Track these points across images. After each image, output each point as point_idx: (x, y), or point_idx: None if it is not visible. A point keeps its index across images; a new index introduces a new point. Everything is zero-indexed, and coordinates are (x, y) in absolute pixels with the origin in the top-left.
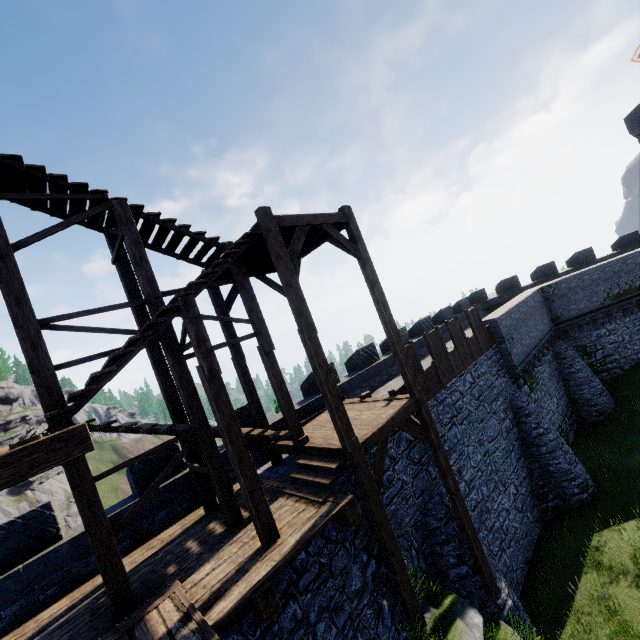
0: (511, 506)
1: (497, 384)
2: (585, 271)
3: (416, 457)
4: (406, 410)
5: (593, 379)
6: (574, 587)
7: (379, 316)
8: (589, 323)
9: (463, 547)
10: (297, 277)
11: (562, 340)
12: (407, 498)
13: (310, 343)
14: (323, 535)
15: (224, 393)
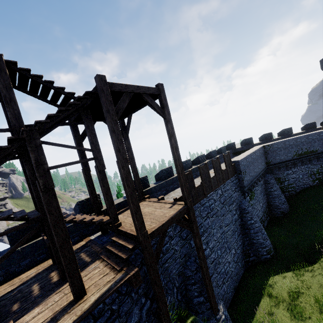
0: (231, 260)
1: (234, 195)
2: (287, 140)
3: (184, 236)
4: (181, 213)
5: (281, 195)
6: (257, 306)
7: (172, 155)
8: (284, 167)
9: (203, 287)
10: (129, 125)
11: (269, 174)
12: (176, 259)
13: (123, 170)
14: (117, 290)
15: (55, 201)
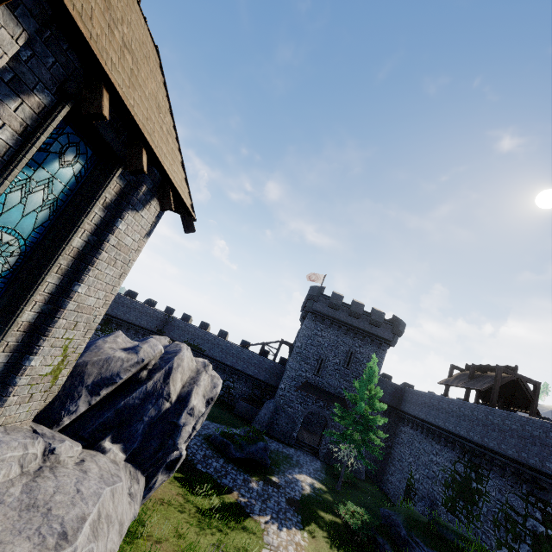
0: None
1: None
2: (190, 324)
3: None
4: None
5: None
6: None
7: None
8: None
9: None
10: None
11: None
12: None
13: None
14: None
15: None
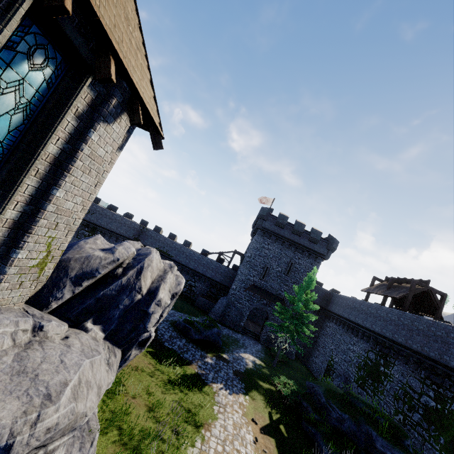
0: None
1: None
2: (160, 235)
3: None
4: None
5: None
6: None
7: None
8: None
9: None
10: None
11: None
12: None
13: None
14: None
15: None
